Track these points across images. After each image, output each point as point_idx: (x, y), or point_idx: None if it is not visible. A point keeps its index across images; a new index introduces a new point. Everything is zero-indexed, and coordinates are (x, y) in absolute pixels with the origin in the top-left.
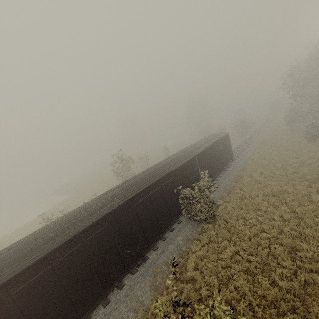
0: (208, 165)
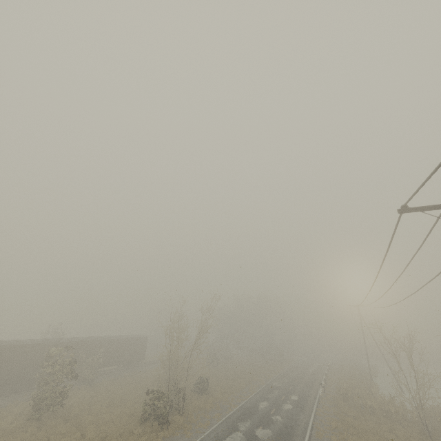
0: (114, 352)
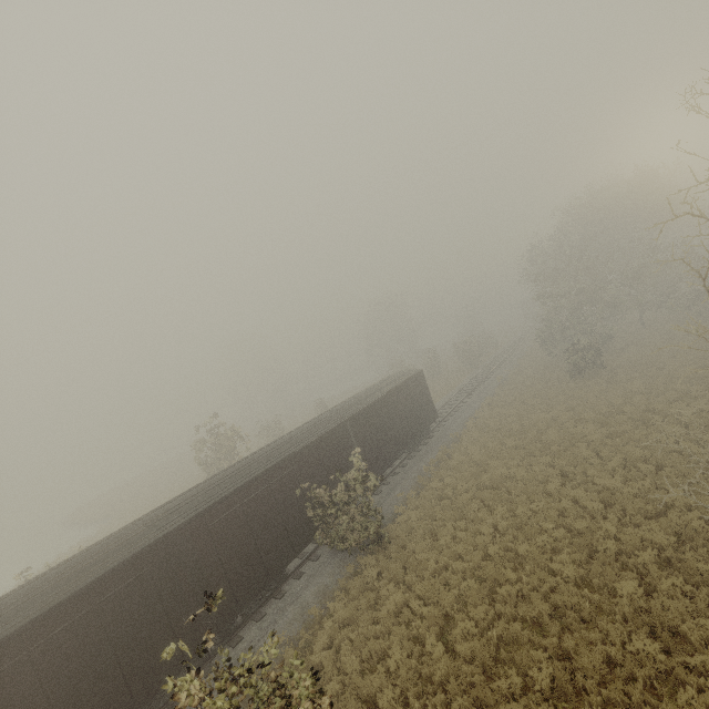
0: (377, 436)
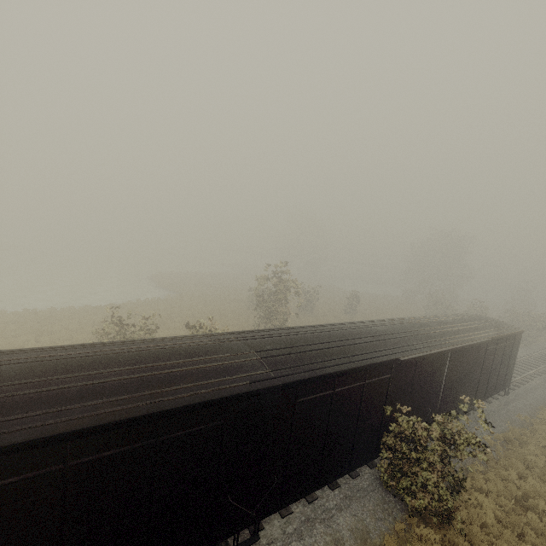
0: (462, 380)
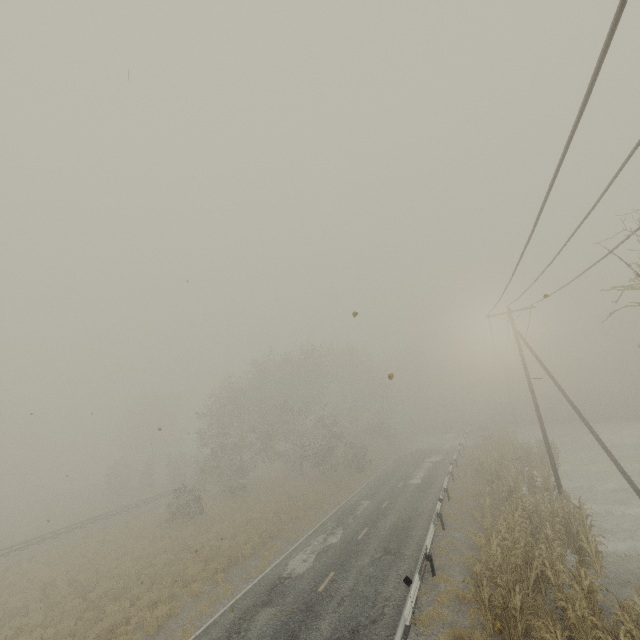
0: None
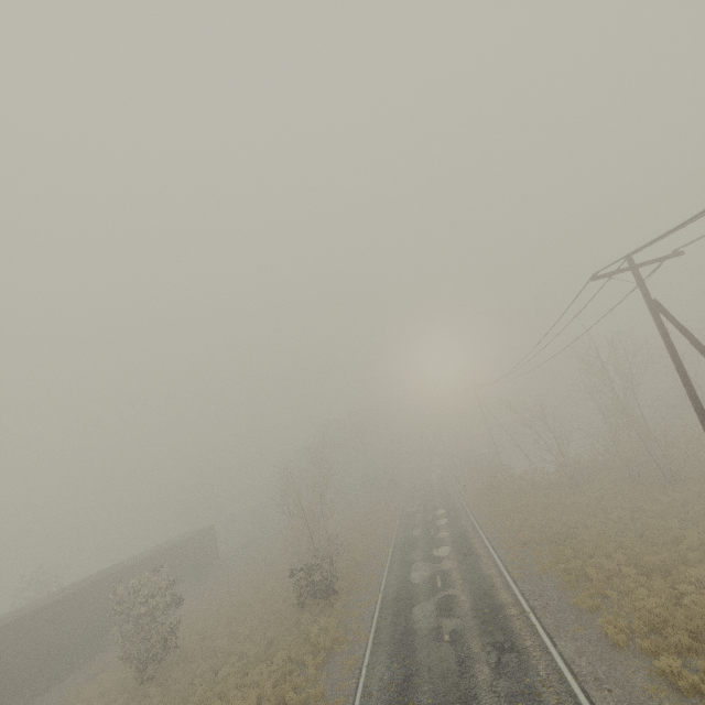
0: (177, 564)
